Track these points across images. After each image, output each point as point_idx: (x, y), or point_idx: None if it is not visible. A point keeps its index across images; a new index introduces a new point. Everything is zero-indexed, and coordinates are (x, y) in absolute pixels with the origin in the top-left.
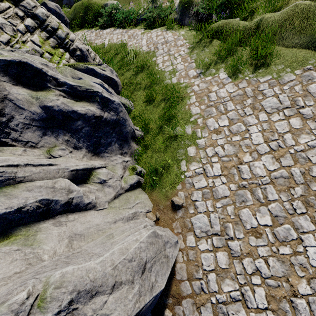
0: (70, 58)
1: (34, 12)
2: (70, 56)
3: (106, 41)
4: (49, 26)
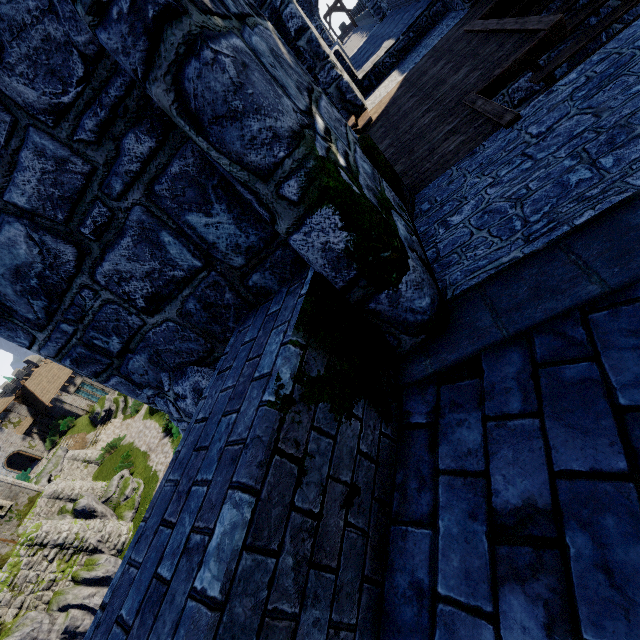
0: (84, 555)
1: (57, 543)
2: (84, 553)
3: (154, 464)
4: (67, 544)
